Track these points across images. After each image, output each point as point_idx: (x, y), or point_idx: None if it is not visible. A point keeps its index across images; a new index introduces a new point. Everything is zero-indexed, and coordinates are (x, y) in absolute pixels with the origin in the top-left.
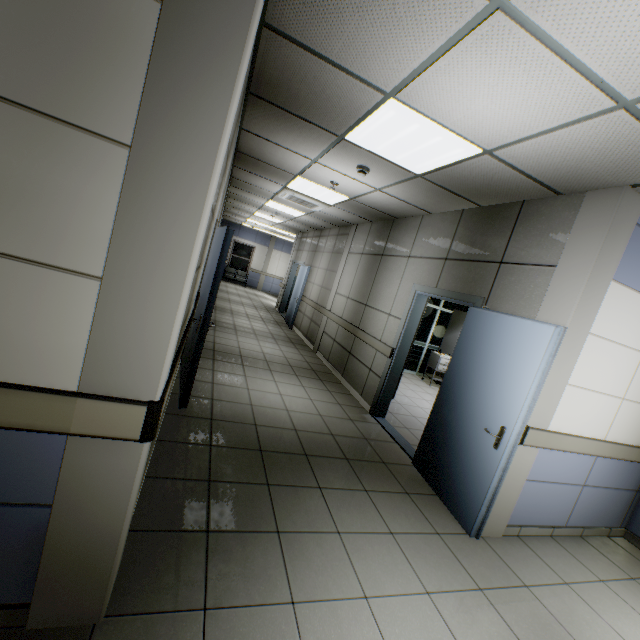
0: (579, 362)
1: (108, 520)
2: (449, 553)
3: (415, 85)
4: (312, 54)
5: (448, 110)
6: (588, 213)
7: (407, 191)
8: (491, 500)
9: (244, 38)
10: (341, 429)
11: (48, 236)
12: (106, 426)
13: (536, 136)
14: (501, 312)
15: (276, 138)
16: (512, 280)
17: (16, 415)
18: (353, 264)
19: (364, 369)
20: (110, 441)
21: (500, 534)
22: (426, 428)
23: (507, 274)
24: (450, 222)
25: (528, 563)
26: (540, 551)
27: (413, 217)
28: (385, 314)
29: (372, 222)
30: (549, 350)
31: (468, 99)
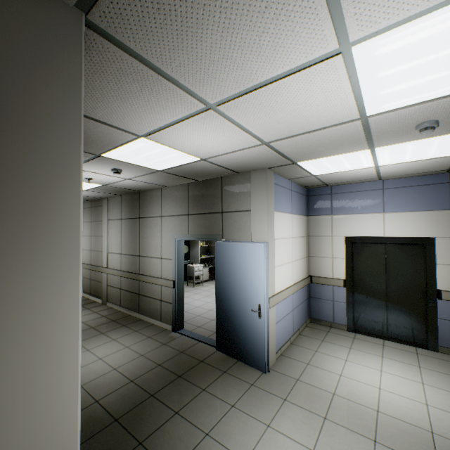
0: (275, 254)
1: None
2: (263, 392)
3: (160, 133)
4: None
5: (181, 143)
6: (255, 182)
7: (151, 178)
8: (268, 346)
9: (79, 155)
10: (163, 356)
11: None
12: None
13: (228, 153)
14: (234, 241)
15: None
16: (232, 221)
17: None
18: (116, 228)
19: (156, 302)
20: None
21: (275, 360)
22: (217, 323)
23: (228, 218)
24: (182, 191)
25: (292, 366)
26: (292, 355)
27: (154, 189)
28: (158, 259)
29: (121, 195)
30: (265, 256)
31: (193, 140)
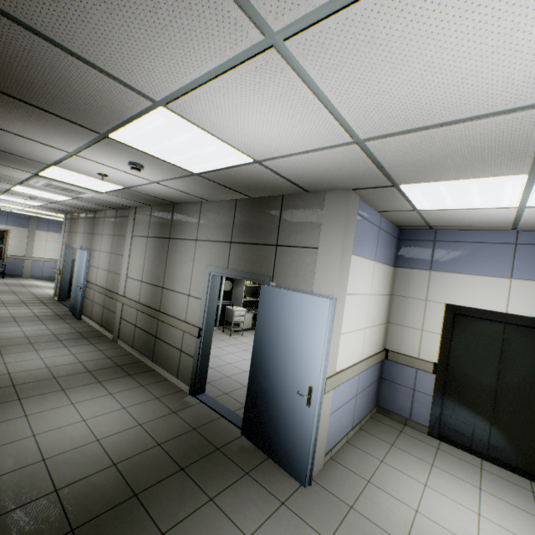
0: (344, 316)
1: None
2: (297, 520)
3: (188, 99)
4: (41, 37)
5: (223, 126)
6: (331, 208)
7: (185, 185)
8: (314, 449)
9: None
10: (167, 431)
11: None
12: None
13: (296, 154)
14: (287, 288)
15: (7, 125)
16: (289, 260)
17: None
18: (140, 247)
19: (175, 351)
20: None
21: (322, 466)
22: (247, 398)
23: (284, 255)
24: (228, 209)
25: (345, 481)
26: (347, 462)
27: (193, 203)
28: (185, 295)
29: (152, 206)
30: (329, 318)
31: (242, 120)
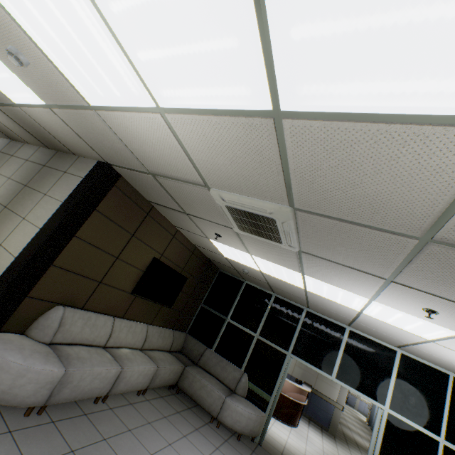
0: None
1: (337, 420)
2: None
3: None
4: None
5: None
6: None
7: None
8: None
9: None
10: None
11: (335, 384)
12: (338, 407)
13: None
14: None
15: None
16: None
17: (331, 402)
18: None
19: None
20: (338, 409)
21: None
22: None
23: None
24: None
25: None
26: None
27: None
28: None
29: None
30: None
31: None
